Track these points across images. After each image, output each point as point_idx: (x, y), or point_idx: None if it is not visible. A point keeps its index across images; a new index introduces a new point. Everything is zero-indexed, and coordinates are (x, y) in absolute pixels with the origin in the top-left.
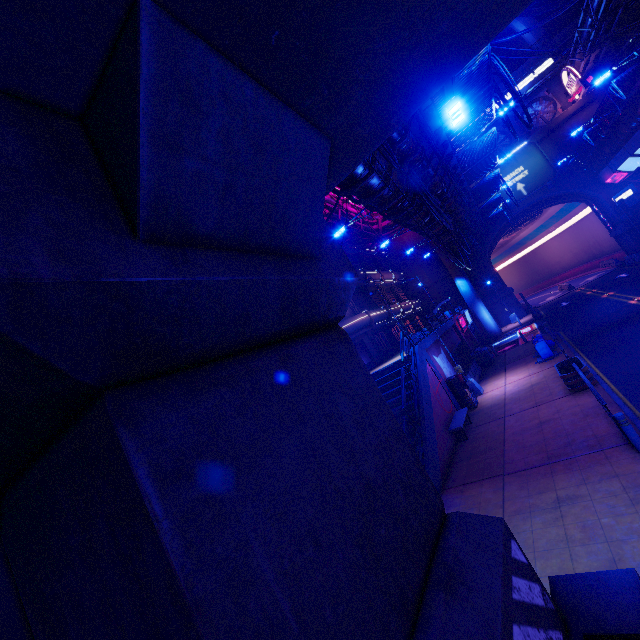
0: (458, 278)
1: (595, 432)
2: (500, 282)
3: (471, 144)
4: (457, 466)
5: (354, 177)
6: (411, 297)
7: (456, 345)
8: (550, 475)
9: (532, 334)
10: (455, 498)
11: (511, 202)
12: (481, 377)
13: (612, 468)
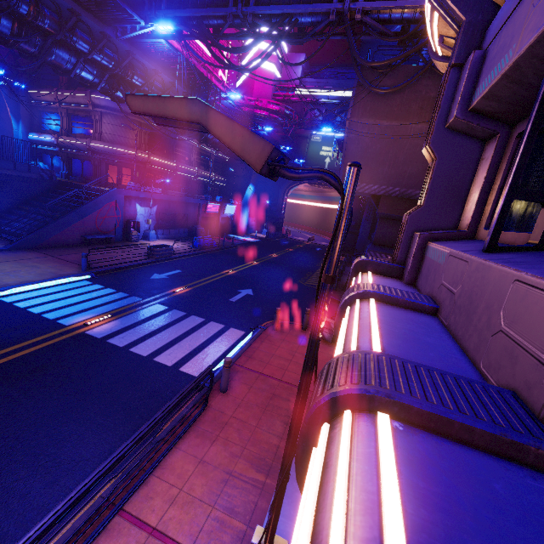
0: (252, 184)
1: (102, 264)
2: (277, 207)
3: (336, 106)
4: (57, 248)
5: (22, 52)
6: (225, 174)
7: (177, 213)
8: (56, 262)
9: (241, 241)
10: (23, 252)
11: (317, 165)
12: (175, 238)
13: (67, 269)
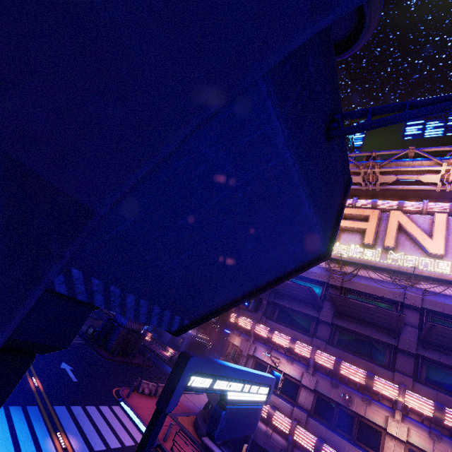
0: None
1: None
2: None
3: None
4: None
5: None
6: None
7: None
8: None
9: None
10: None
11: None
12: None
13: None
